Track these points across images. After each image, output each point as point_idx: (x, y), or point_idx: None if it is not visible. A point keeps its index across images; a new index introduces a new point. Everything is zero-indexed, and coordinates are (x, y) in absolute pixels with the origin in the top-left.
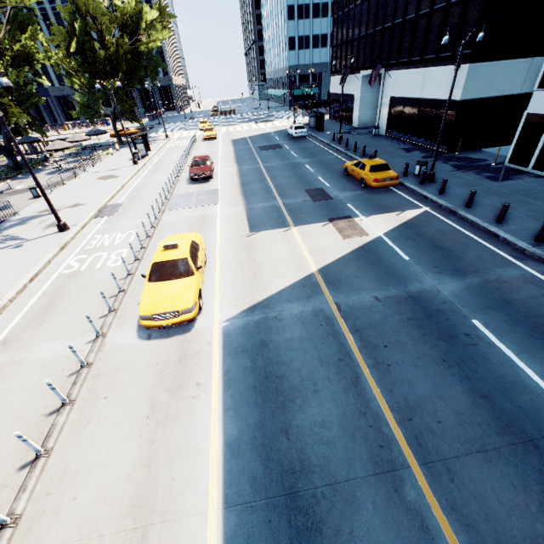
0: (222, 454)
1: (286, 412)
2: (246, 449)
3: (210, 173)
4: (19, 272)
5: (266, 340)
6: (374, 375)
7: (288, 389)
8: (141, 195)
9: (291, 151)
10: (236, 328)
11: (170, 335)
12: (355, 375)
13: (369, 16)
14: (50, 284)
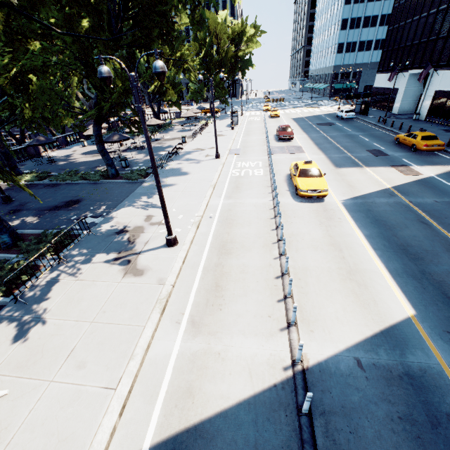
0: (364, 237)
1: (392, 231)
2: (376, 237)
3: (293, 136)
4: (210, 173)
5: (370, 209)
6: (440, 226)
7: (390, 225)
8: (249, 145)
9: (345, 127)
10: (350, 203)
11: (312, 202)
12: (429, 225)
13: (424, 29)
14: (229, 179)
